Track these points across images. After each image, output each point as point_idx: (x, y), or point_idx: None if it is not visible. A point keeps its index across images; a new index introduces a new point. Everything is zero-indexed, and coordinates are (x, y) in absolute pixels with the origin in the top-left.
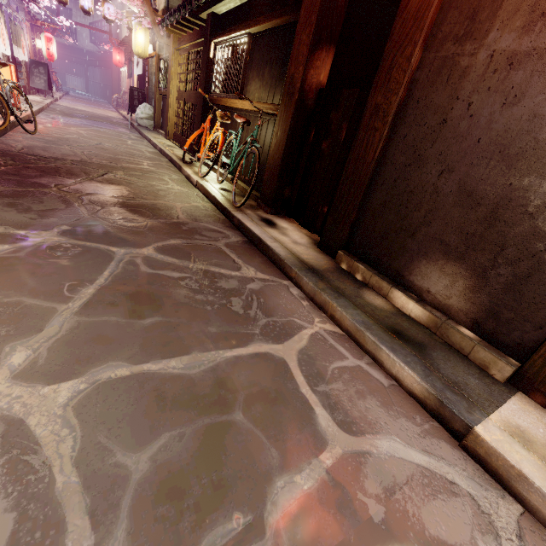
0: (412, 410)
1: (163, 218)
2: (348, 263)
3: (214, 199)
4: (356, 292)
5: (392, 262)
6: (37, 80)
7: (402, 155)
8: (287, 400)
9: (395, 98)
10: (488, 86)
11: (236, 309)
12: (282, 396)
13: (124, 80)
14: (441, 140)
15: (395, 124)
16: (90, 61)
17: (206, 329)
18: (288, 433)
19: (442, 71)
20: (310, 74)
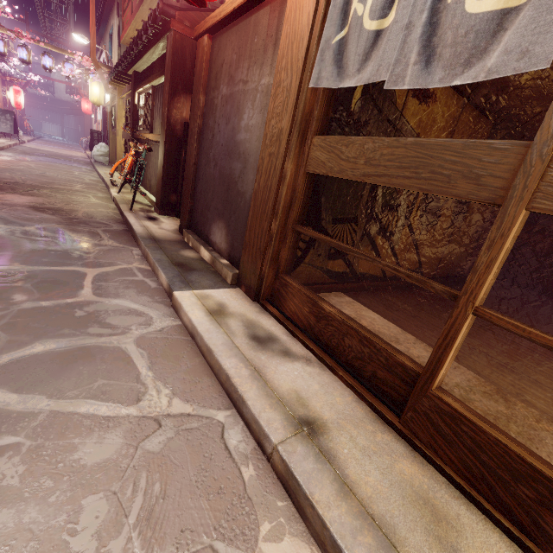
0: (158, 295)
1: (61, 215)
2: (187, 236)
3: (119, 206)
4: (177, 250)
5: (205, 230)
6: (3, 125)
7: (203, 159)
8: (68, 284)
9: (196, 124)
10: (222, 114)
11: (75, 255)
12: (67, 283)
13: (94, 125)
14: (213, 147)
15: (201, 140)
16: (65, 110)
17: (41, 259)
18: (55, 292)
19: (211, 107)
20: (174, 113)
